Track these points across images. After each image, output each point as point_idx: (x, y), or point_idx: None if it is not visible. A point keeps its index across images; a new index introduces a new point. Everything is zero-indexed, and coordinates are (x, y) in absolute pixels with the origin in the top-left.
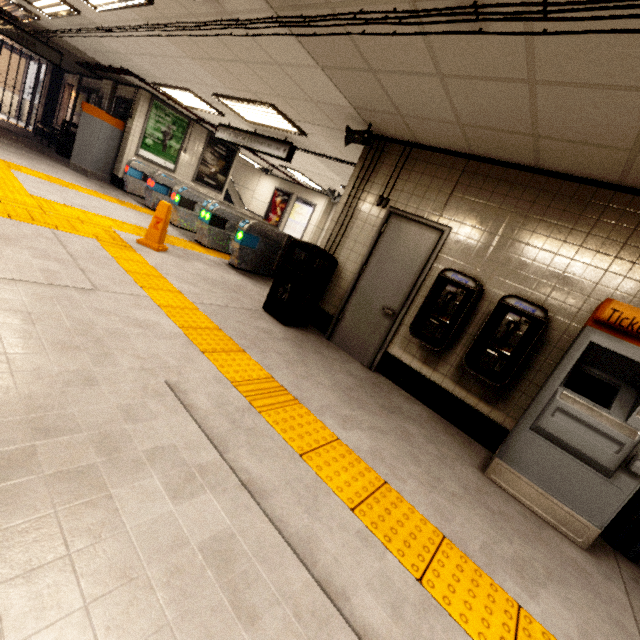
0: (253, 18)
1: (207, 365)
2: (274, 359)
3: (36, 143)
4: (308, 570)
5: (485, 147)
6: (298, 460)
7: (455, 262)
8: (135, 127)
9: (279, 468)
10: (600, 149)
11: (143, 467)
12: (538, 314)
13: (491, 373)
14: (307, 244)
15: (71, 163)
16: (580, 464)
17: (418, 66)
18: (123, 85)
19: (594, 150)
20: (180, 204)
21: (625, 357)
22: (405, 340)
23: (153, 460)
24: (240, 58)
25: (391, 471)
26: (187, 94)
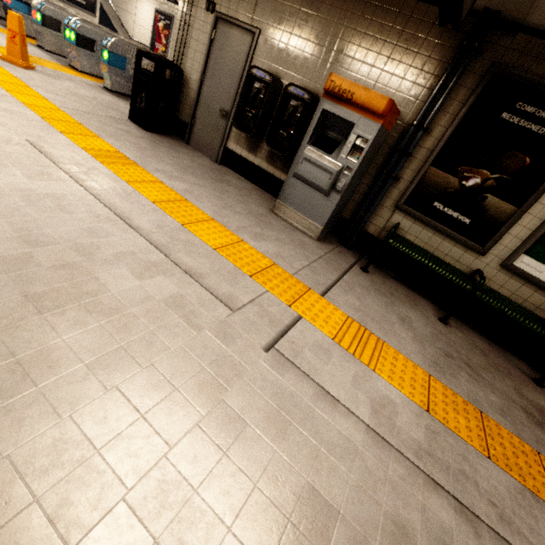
0: None
1: (63, 139)
2: (127, 145)
3: None
4: (110, 210)
5: None
6: (123, 183)
7: (264, 62)
8: None
9: (107, 183)
10: None
11: (7, 167)
12: (306, 97)
13: (283, 148)
14: (150, 52)
15: None
16: (315, 192)
17: None
18: None
19: None
20: (43, 24)
21: (339, 117)
22: (237, 136)
23: (14, 166)
24: None
25: (195, 198)
26: None
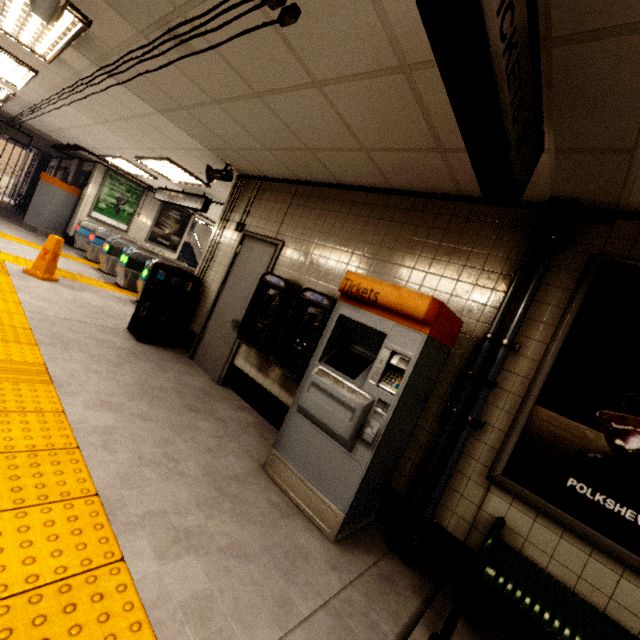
0: (93, 75)
1: None
2: (75, 356)
3: (7, 211)
4: None
5: (299, 170)
6: None
7: (286, 271)
8: (89, 193)
9: None
10: (349, 153)
11: None
12: (325, 303)
13: (296, 367)
14: (165, 264)
15: (24, 223)
16: (331, 441)
17: (198, 97)
18: (87, 162)
19: (347, 155)
20: (109, 252)
21: (363, 324)
22: (247, 350)
23: None
24: (118, 116)
25: (105, 443)
26: (122, 161)
